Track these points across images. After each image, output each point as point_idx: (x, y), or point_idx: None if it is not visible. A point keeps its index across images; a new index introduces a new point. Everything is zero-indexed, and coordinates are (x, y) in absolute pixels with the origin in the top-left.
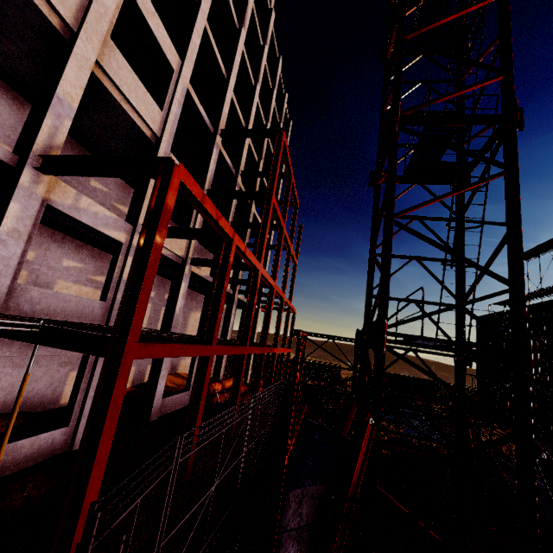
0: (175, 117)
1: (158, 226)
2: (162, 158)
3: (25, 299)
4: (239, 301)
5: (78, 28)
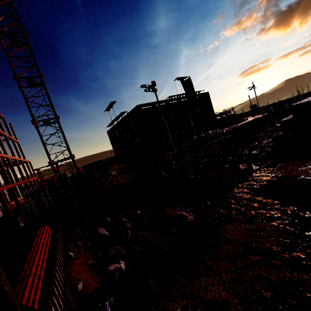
0: None
1: None
2: None
3: None
4: None
5: None
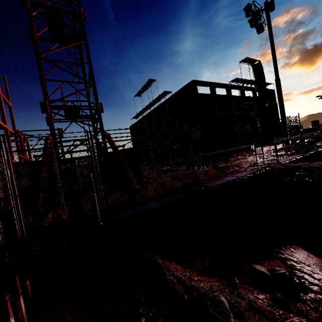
0: None
1: None
2: None
3: None
4: None
5: None
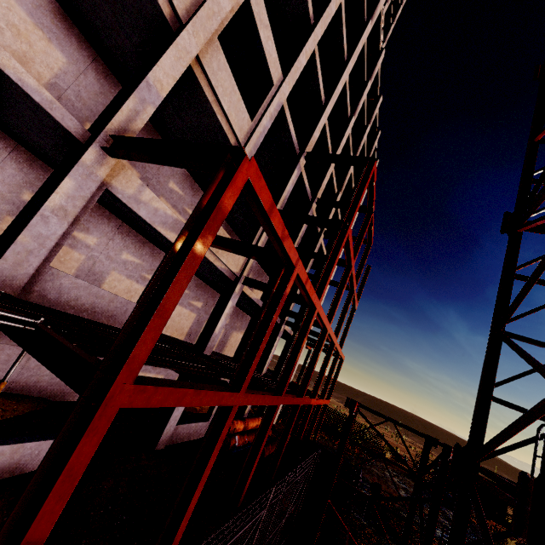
0: (264, 130)
1: (203, 230)
2: (233, 148)
3: (53, 285)
4: (285, 332)
5: (187, 21)
